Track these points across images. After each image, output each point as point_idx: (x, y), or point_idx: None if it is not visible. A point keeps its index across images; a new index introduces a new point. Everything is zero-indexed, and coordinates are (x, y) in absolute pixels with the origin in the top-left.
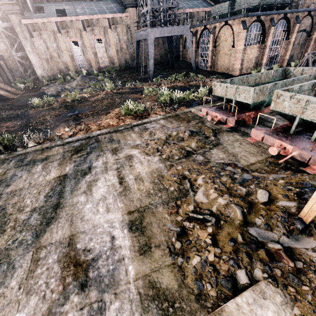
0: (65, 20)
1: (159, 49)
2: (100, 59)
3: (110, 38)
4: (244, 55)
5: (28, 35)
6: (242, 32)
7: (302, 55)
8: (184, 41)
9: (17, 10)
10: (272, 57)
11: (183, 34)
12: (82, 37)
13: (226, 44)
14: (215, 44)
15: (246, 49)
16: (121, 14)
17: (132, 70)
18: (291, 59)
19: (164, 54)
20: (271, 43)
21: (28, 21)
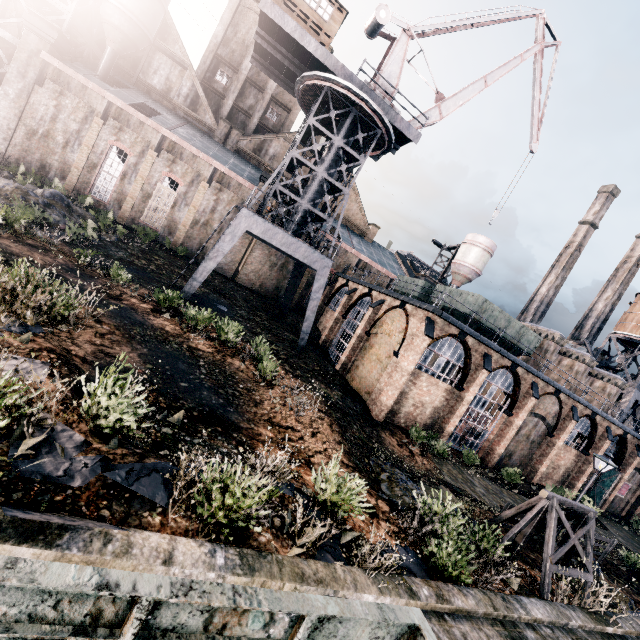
0: (131, 114)
1: (281, 275)
2: (149, 210)
3: (198, 196)
4: (412, 385)
5: (34, 77)
6: (421, 338)
7: (532, 464)
8: (332, 294)
9: (51, 37)
10: (472, 429)
11: (313, 267)
12: (144, 157)
13: (388, 342)
14: (370, 328)
15: (420, 376)
16: (245, 180)
17: (194, 266)
18: (508, 458)
19: (285, 288)
20: (475, 400)
21: (55, 62)
